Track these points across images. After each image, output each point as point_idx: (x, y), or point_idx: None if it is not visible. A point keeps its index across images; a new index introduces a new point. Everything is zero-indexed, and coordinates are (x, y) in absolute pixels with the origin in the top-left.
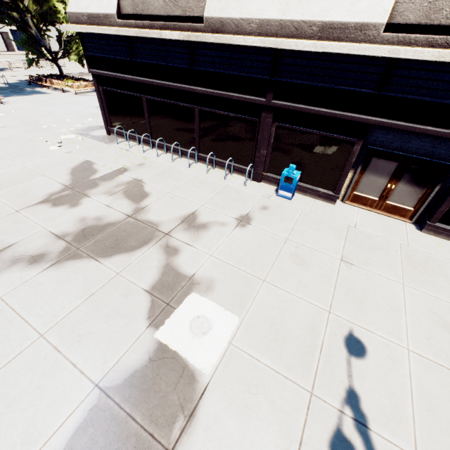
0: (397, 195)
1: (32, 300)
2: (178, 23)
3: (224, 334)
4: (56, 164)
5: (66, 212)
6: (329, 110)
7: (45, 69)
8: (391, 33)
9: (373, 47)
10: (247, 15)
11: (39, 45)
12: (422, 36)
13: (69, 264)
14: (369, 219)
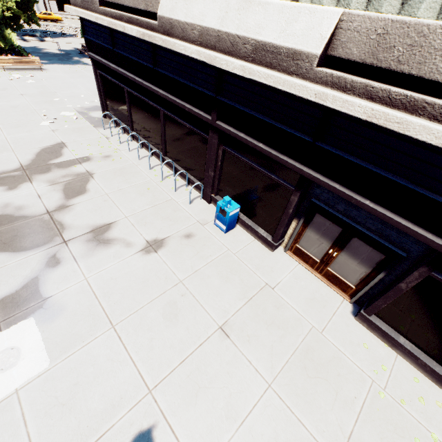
0: (339, 265)
1: None
2: (140, 18)
3: (20, 378)
4: (33, 141)
5: None
6: (266, 147)
7: None
8: (335, 68)
9: (299, 84)
10: (191, 20)
11: None
12: (360, 81)
13: None
14: (299, 282)
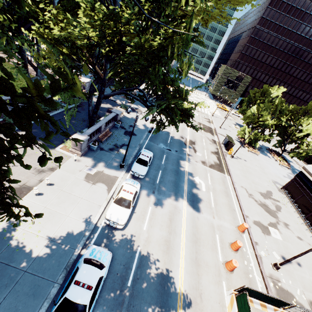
0: None
1: (254, 205)
2: None
3: (278, 237)
4: (264, 186)
5: (262, 198)
6: None
7: (273, 142)
8: None
9: None
10: None
11: (283, 145)
12: None
13: (260, 206)
14: None
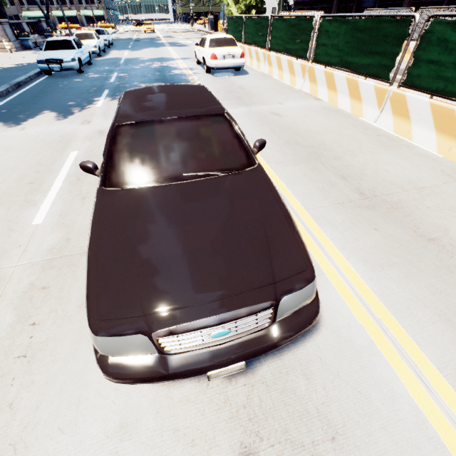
0: None
1: None
2: None
3: None
4: None
5: None
6: None
7: None
8: None
9: None
10: None
11: (285, 3)
12: None
13: None
14: None
